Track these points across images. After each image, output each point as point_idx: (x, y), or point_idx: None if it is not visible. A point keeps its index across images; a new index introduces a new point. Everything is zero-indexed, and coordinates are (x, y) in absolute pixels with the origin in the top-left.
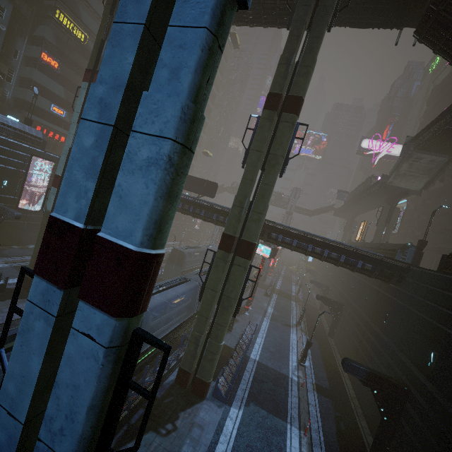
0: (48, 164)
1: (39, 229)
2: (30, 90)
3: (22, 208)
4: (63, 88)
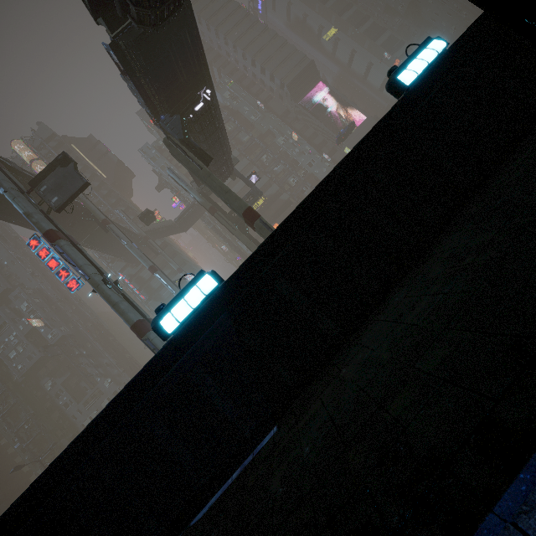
0: None
1: None
2: None
3: None
4: None
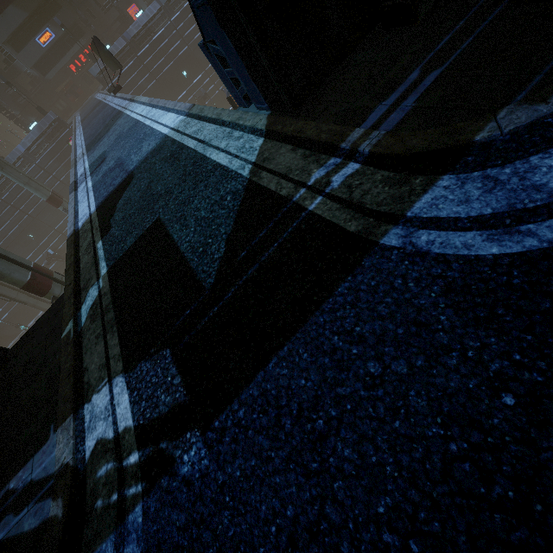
0: None
1: None
2: (18, 55)
3: None
4: (12, 7)
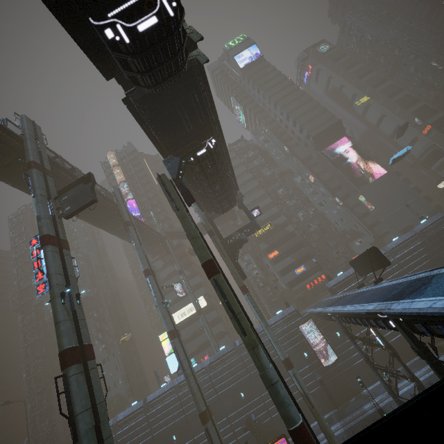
0: (310, 322)
1: (354, 372)
2: (282, 277)
3: (326, 366)
4: (289, 257)
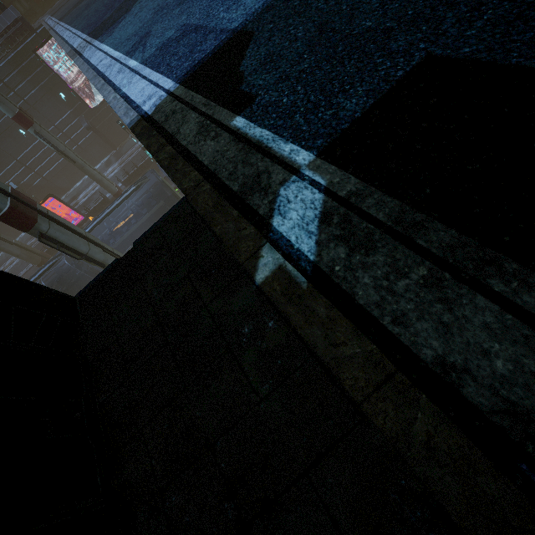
0: (54, 43)
1: None
2: None
3: (94, 107)
4: None
